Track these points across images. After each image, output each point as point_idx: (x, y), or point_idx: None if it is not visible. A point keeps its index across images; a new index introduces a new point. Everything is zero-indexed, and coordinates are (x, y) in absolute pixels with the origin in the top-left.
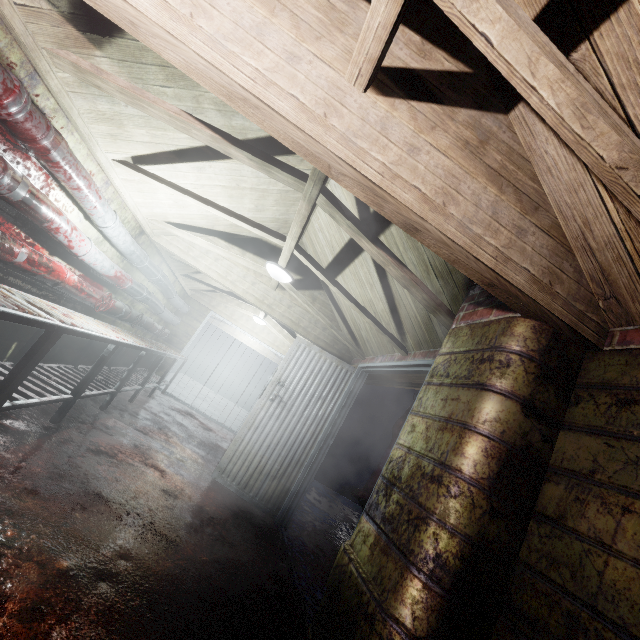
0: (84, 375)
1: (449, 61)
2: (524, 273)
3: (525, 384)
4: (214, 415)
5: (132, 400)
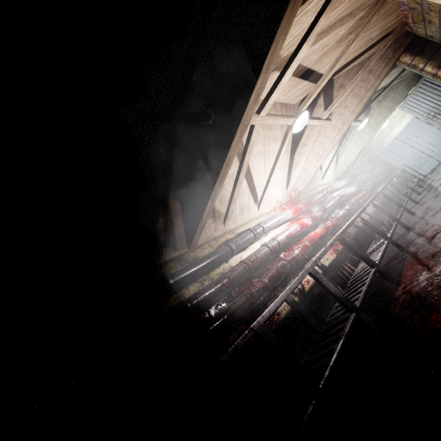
0: (400, 200)
1: (320, 98)
2: (383, 69)
3: (422, 61)
4: None
5: (421, 187)
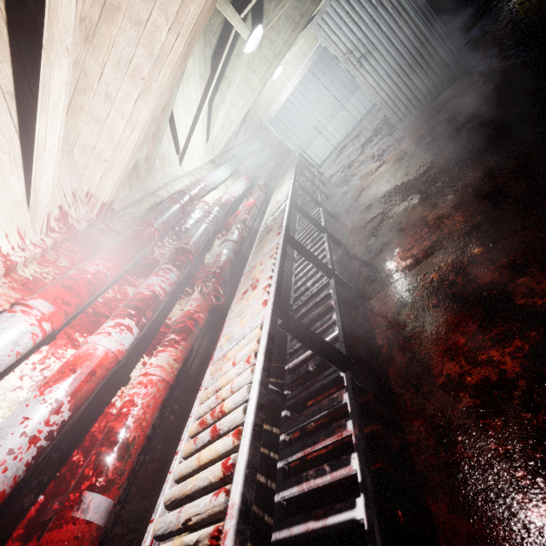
0: (305, 206)
1: None
2: None
3: None
4: (347, 131)
5: (324, 184)
